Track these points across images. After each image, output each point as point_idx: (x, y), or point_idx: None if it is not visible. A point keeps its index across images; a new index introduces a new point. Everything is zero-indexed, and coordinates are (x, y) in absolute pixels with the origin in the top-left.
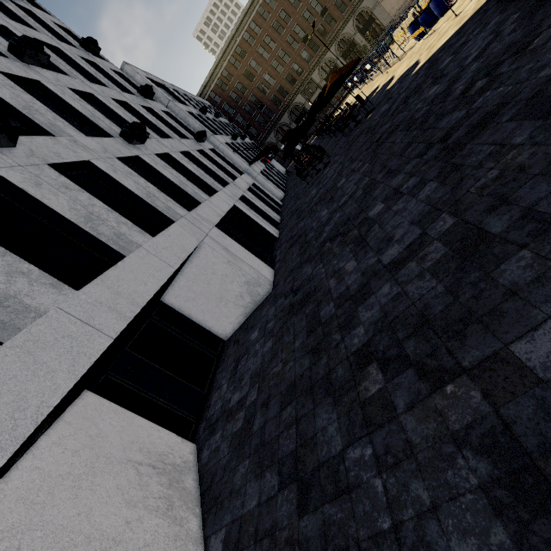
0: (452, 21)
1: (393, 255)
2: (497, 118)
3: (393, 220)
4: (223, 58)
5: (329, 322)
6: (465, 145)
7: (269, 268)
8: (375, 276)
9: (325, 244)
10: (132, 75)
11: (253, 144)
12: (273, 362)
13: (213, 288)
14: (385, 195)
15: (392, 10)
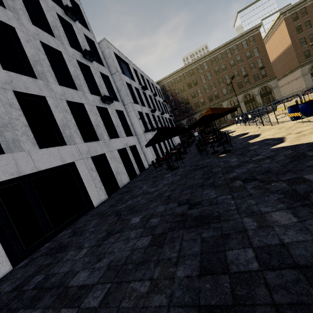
0: None
1: None
2: None
3: None
4: (181, 71)
5: None
6: None
7: (7, 264)
8: None
9: None
10: (105, 47)
11: (170, 119)
12: None
13: None
14: None
15: (284, 94)
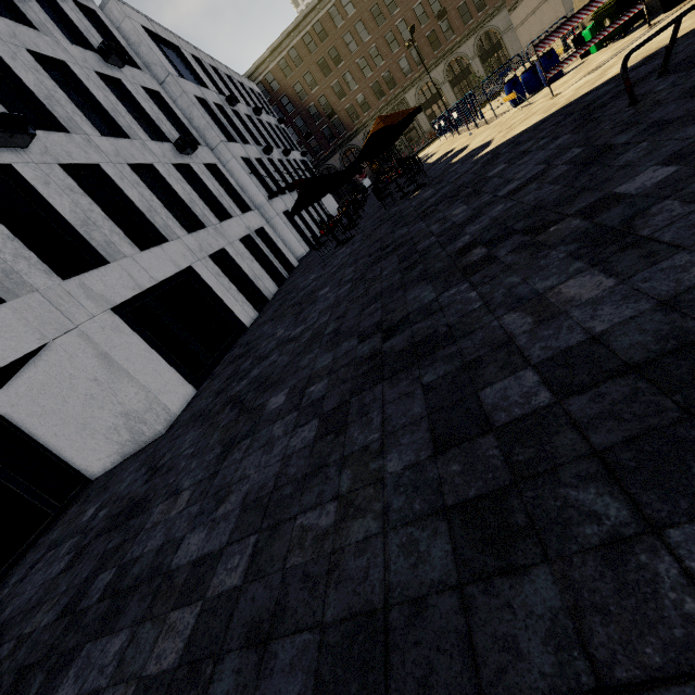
0: (546, 102)
1: (186, 556)
2: (427, 362)
3: (254, 456)
4: (295, 32)
5: (73, 622)
6: (379, 381)
7: (189, 386)
8: (148, 583)
9: (227, 406)
10: (119, 17)
11: (305, 162)
12: (21, 623)
13: (73, 409)
14: (300, 378)
15: (529, 42)
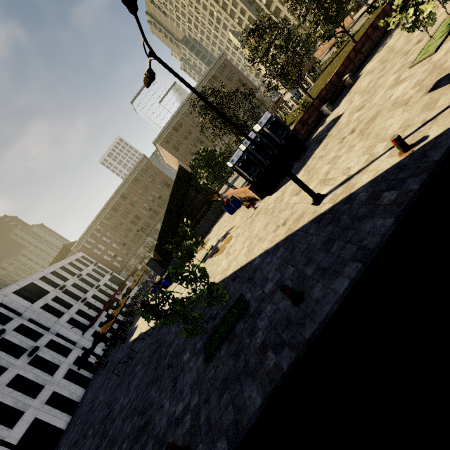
0: None
1: None
2: None
3: None
4: (97, 220)
5: None
6: None
7: None
8: None
9: None
10: (2, 297)
11: (114, 275)
12: None
13: None
14: None
15: None
